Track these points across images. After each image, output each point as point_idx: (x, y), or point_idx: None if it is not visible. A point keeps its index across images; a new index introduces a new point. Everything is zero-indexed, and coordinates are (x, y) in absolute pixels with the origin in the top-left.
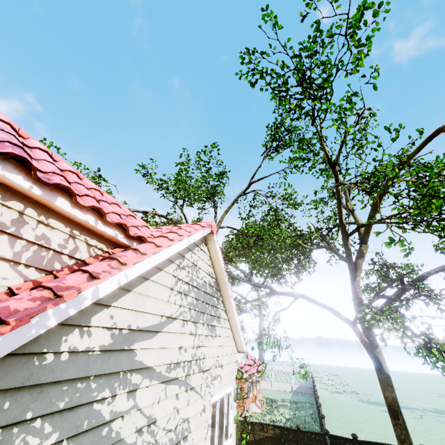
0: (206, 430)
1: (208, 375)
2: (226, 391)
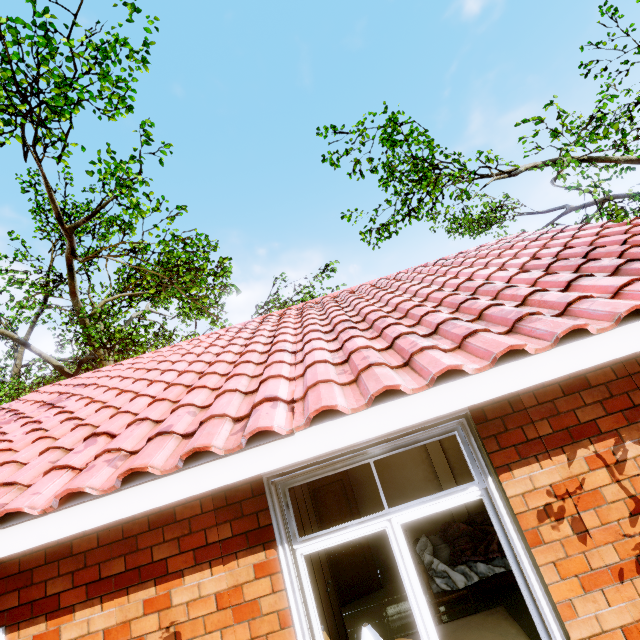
0: None
1: None
2: None
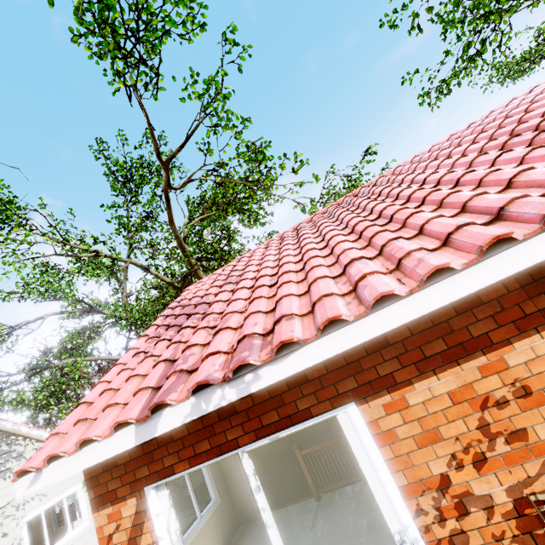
0: (17, 544)
1: (6, 510)
2: (61, 496)
